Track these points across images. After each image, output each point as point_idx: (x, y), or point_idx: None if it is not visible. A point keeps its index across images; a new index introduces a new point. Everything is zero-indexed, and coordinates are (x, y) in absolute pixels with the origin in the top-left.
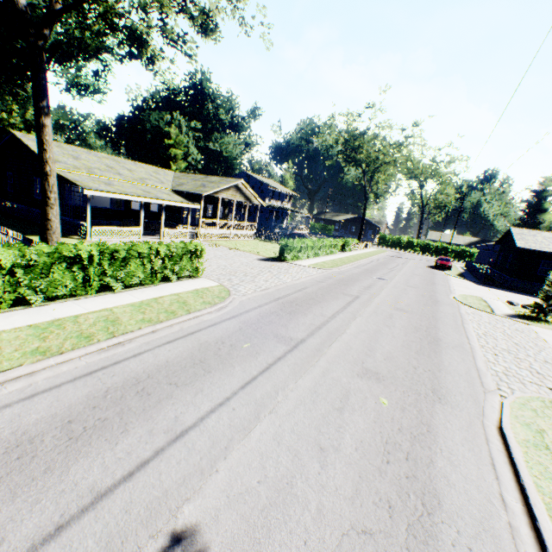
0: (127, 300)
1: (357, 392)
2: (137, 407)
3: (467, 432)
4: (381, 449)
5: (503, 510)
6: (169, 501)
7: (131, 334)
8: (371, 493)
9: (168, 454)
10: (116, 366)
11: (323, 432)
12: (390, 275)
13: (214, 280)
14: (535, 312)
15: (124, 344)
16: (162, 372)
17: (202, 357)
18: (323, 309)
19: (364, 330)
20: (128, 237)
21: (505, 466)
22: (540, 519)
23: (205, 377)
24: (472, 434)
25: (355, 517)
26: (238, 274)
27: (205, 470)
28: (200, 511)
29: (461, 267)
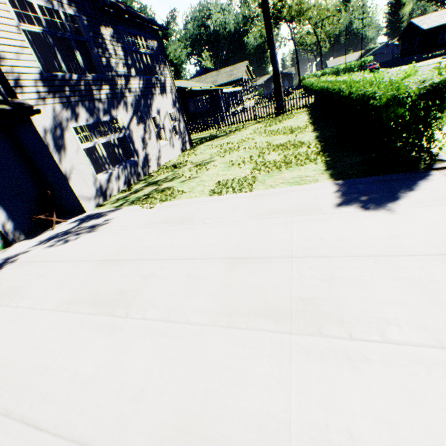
0: None
1: None
2: None
3: None
4: None
5: None
6: None
7: None
8: None
9: None
10: None
11: None
12: None
13: None
14: None
15: None
16: None
17: None
18: None
19: None
20: None
21: None
22: None
23: None
24: None
25: None
26: None
27: None
28: None
29: None
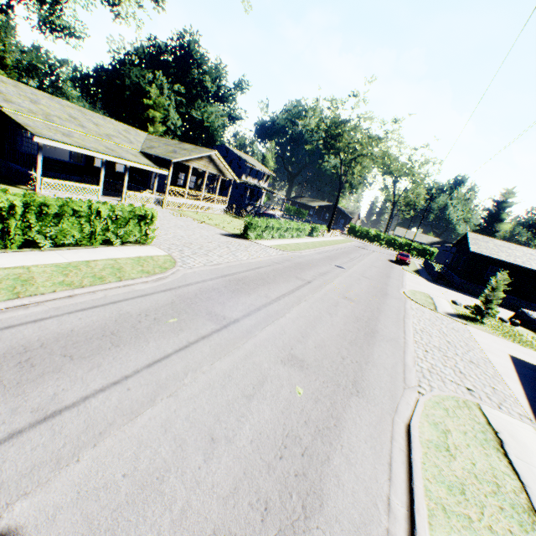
0: (53, 260)
1: (275, 379)
2: (11, 380)
3: (374, 428)
4: (279, 443)
5: (386, 514)
6: (0, 496)
7: (40, 296)
8: (250, 493)
9: (25, 437)
10: (7, 330)
11: (222, 421)
12: (349, 264)
13: (163, 249)
14: (474, 313)
15: (28, 307)
16: (61, 341)
17: (116, 329)
18: (269, 290)
19: (304, 316)
20: (86, 195)
21: (402, 466)
22: (419, 527)
23: (110, 351)
24: (379, 431)
25: (223, 520)
26: (193, 246)
27: (64, 459)
28: (35, 510)
29: (420, 264)
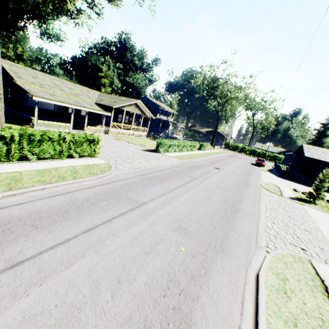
0: (36, 167)
1: (166, 241)
2: None
3: (233, 276)
4: (164, 285)
5: None
6: None
7: (24, 189)
8: (140, 321)
9: None
10: (0, 210)
11: (127, 269)
12: (224, 166)
13: (104, 160)
14: (308, 197)
15: (16, 196)
16: (32, 217)
17: (67, 209)
18: (169, 184)
19: (191, 200)
20: (63, 129)
21: (251, 304)
22: None
23: (61, 223)
24: (236, 278)
25: None
26: (123, 157)
27: (19, 294)
28: None
29: (272, 166)
